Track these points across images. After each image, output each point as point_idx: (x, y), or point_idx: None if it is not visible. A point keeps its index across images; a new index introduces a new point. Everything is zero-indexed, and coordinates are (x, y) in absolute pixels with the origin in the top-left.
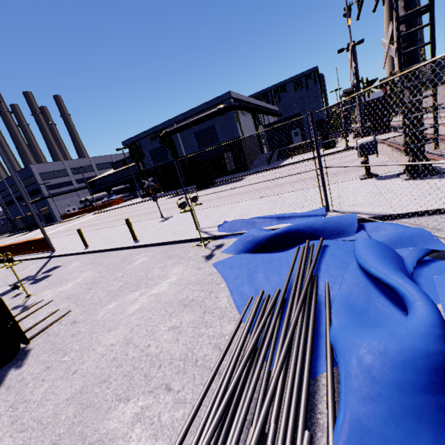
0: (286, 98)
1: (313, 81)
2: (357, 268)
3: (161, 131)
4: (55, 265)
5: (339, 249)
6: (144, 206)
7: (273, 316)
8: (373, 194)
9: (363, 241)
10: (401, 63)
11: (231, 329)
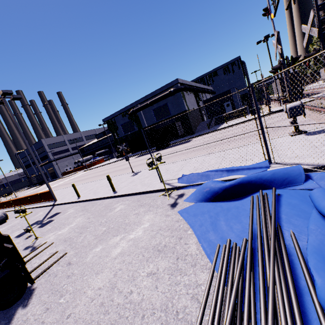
0: (217, 80)
1: (237, 66)
2: (320, 217)
3: (129, 110)
4: (57, 211)
5: (293, 198)
6: (119, 164)
7: (246, 268)
8: (308, 147)
9: (320, 192)
10: (323, 40)
11: (205, 278)
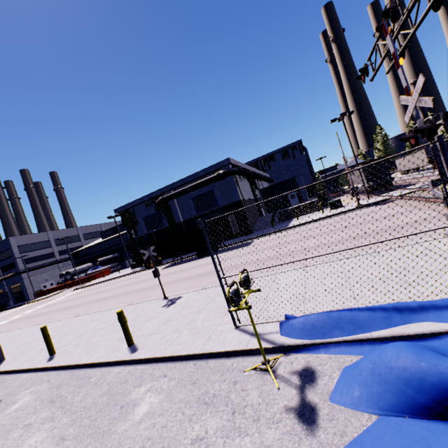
0: (275, 166)
1: (299, 151)
2: None
3: (157, 197)
4: None
5: None
6: (136, 278)
7: None
8: None
9: None
10: None
11: None
